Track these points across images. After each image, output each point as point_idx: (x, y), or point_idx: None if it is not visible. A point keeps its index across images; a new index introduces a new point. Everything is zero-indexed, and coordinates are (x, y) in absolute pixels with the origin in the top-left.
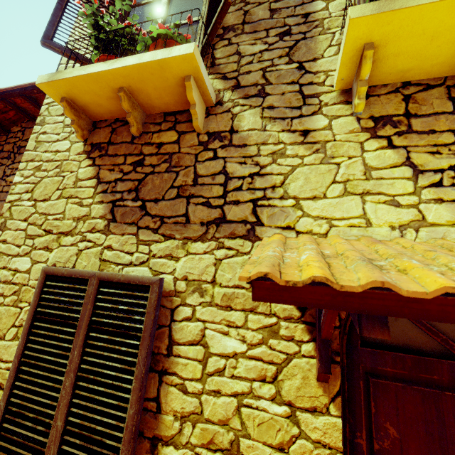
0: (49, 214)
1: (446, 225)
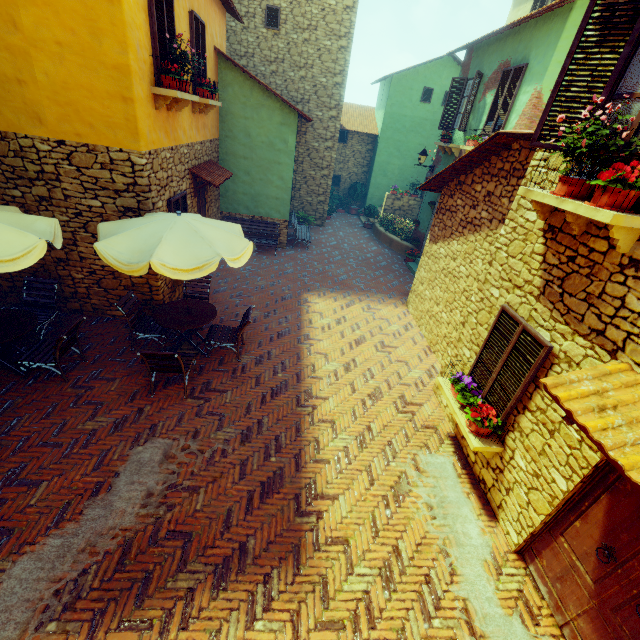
0: (513, 269)
1: None
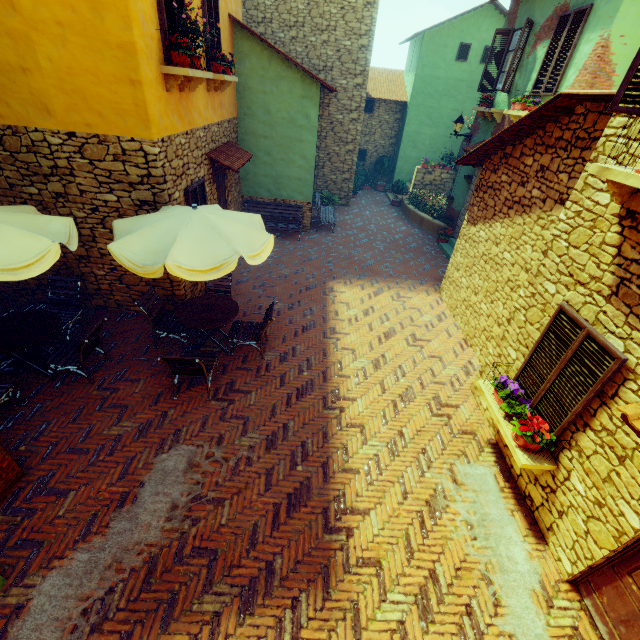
0: (574, 261)
1: None
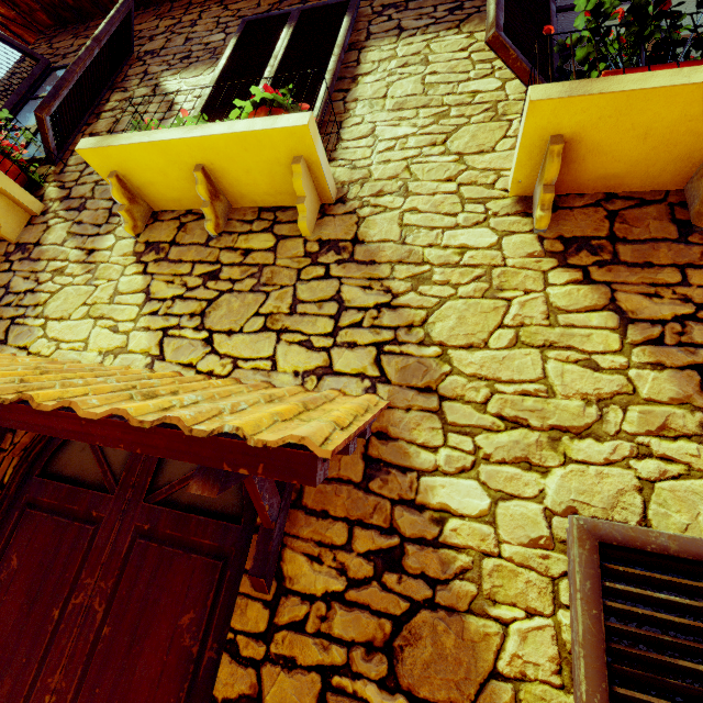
0: None
1: (139, 353)
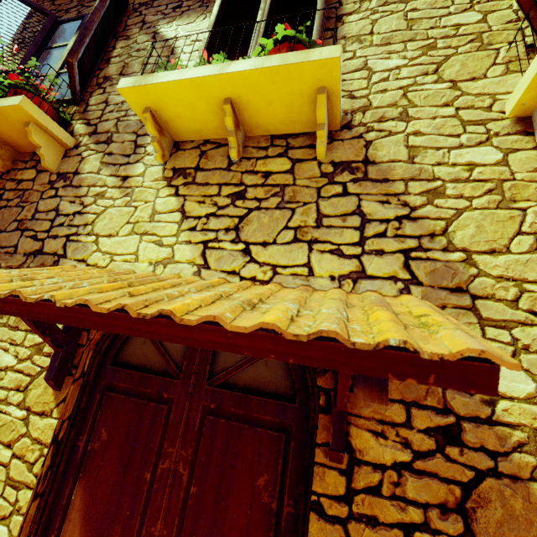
0: None
1: (185, 263)
